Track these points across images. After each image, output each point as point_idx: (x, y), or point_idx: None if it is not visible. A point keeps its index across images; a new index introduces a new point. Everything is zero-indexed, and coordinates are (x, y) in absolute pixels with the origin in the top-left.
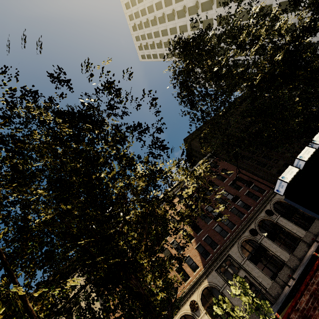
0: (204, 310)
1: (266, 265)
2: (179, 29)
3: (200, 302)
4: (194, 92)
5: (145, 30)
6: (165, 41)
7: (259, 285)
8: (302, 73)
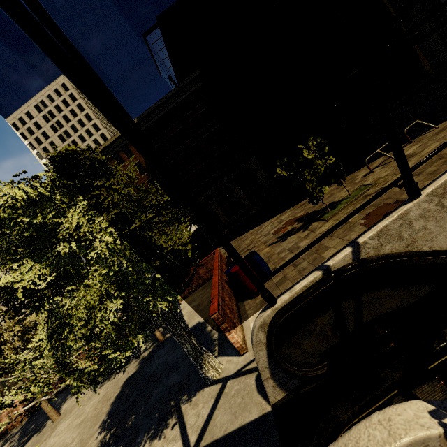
0: None
1: None
2: None
3: None
4: None
5: None
6: None
7: None
8: None
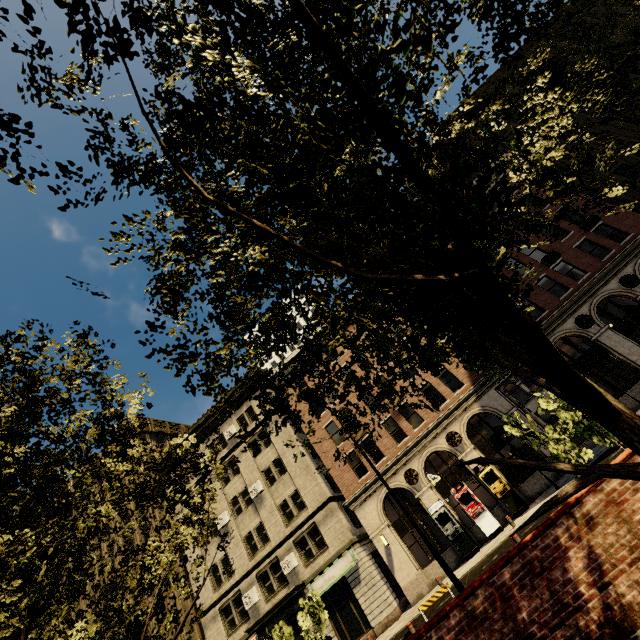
0: (471, 444)
1: (602, 379)
2: None
3: (465, 435)
4: None
5: None
6: None
7: None
8: None
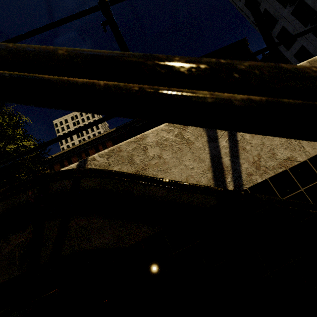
0: None
1: None
2: None
3: None
4: None
5: None
6: None
7: None
8: None
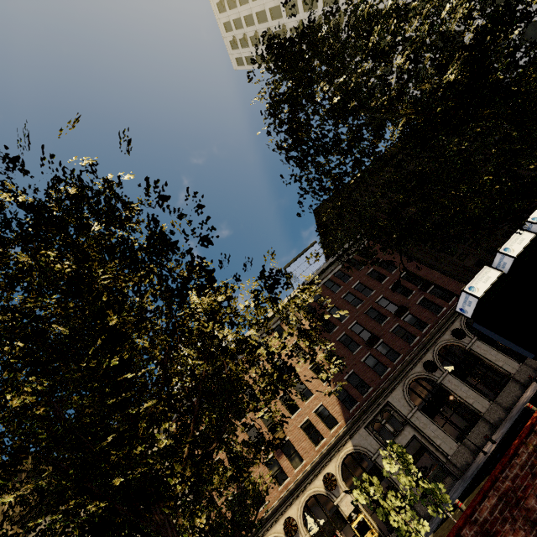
0: (345, 487)
1: (449, 419)
2: (301, 3)
3: (340, 476)
4: (306, 140)
5: (240, 9)
6: (278, 29)
7: (436, 451)
8: (489, 111)
